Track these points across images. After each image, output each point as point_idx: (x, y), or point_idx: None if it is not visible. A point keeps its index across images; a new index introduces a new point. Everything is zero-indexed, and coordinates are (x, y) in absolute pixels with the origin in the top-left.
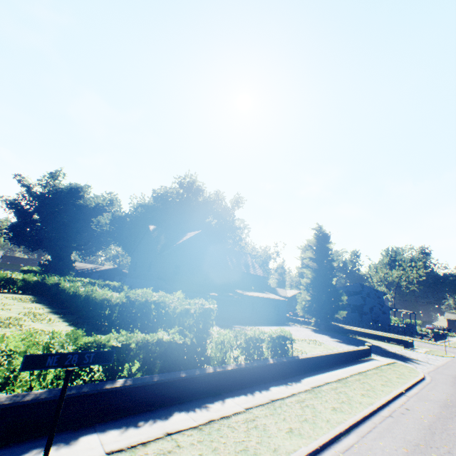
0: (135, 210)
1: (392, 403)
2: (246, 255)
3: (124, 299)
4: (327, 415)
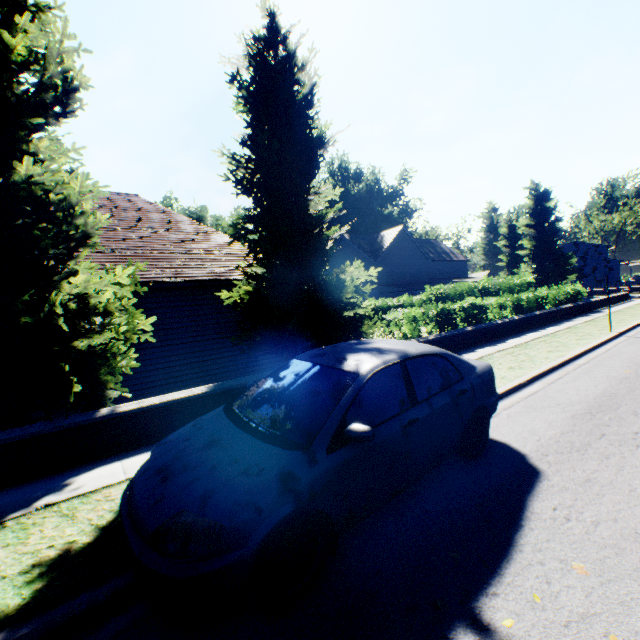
0: None
1: None
2: (437, 242)
3: (428, 296)
4: None
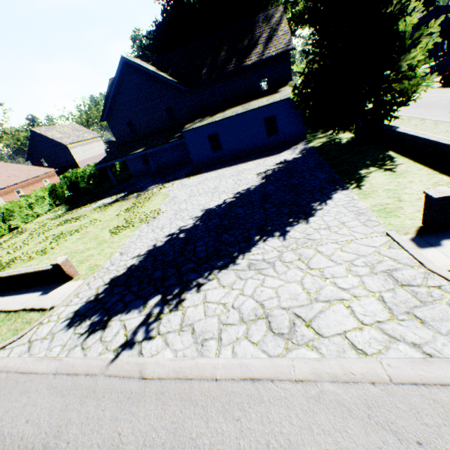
0: (142, 48)
1: None
2: (272, 13)
3: None
4: None
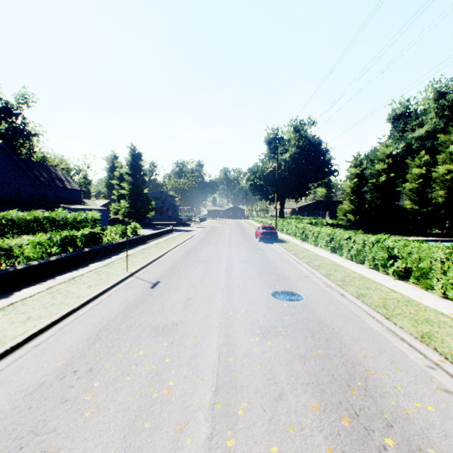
0: None
1: (185, 242)
2: (56, 169)
3: None
4: (166, 247)
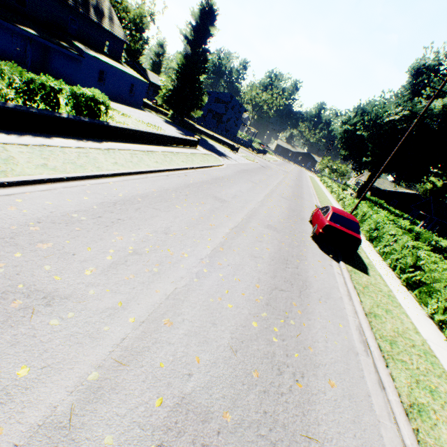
0: None
1: (178, 171)
2: None
3: None
4: (102, 165)
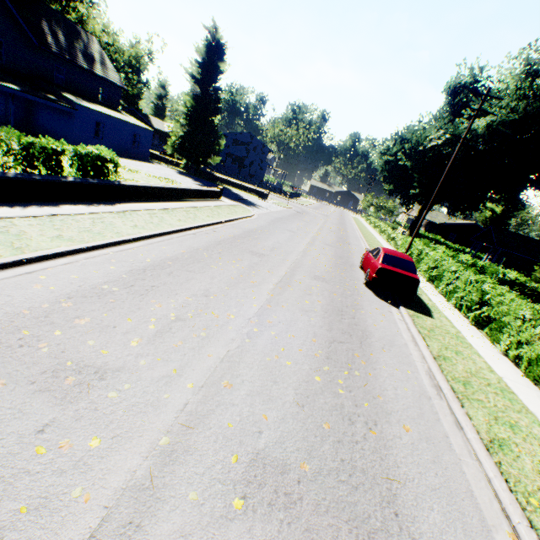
0: None
1: (205, 228)
2: (91, 38)
3: None
4: (121, 230)
